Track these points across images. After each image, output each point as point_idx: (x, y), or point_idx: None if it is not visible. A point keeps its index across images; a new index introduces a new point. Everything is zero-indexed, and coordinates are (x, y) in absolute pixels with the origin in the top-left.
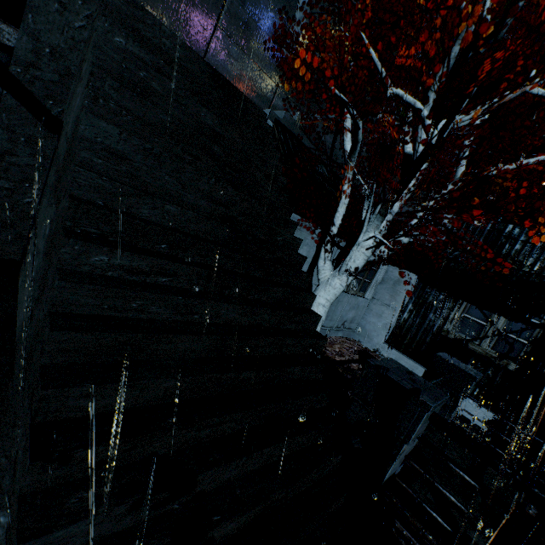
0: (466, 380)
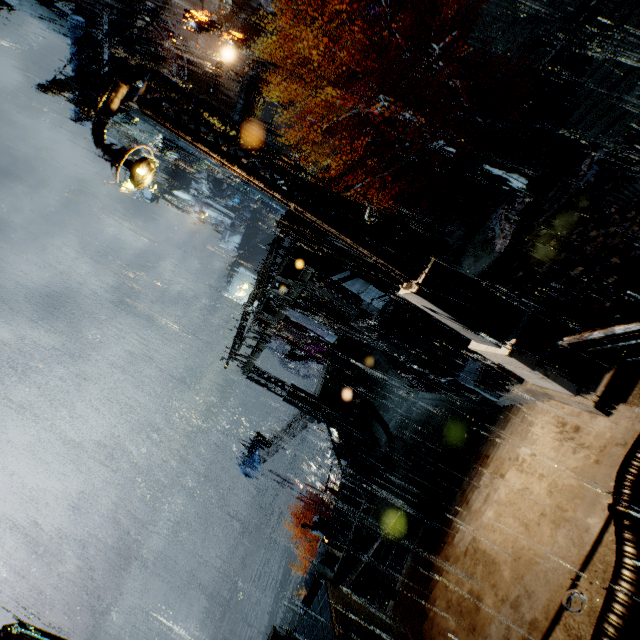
0: None
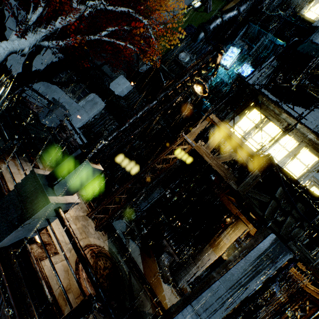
0: (57, 107)
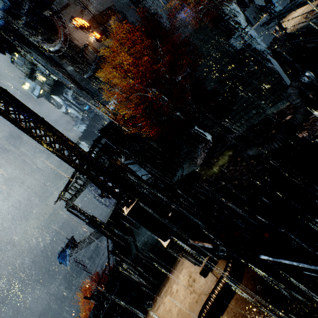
0: None
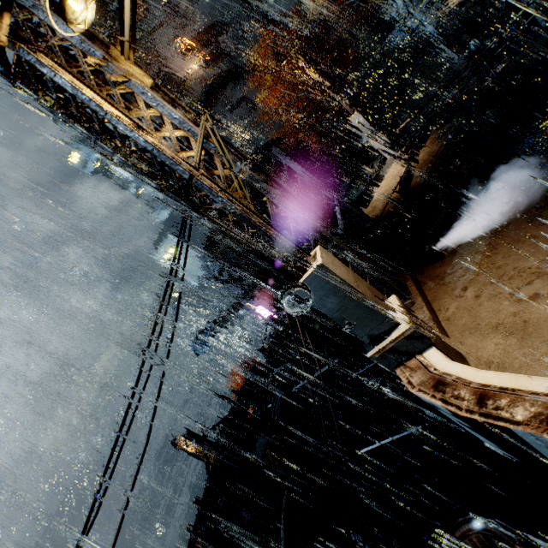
0: None
